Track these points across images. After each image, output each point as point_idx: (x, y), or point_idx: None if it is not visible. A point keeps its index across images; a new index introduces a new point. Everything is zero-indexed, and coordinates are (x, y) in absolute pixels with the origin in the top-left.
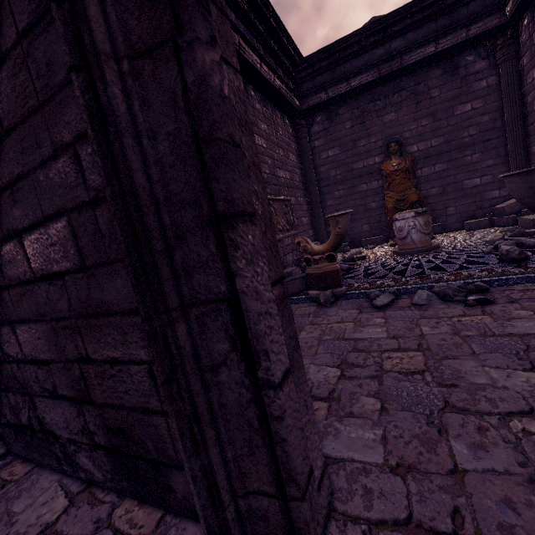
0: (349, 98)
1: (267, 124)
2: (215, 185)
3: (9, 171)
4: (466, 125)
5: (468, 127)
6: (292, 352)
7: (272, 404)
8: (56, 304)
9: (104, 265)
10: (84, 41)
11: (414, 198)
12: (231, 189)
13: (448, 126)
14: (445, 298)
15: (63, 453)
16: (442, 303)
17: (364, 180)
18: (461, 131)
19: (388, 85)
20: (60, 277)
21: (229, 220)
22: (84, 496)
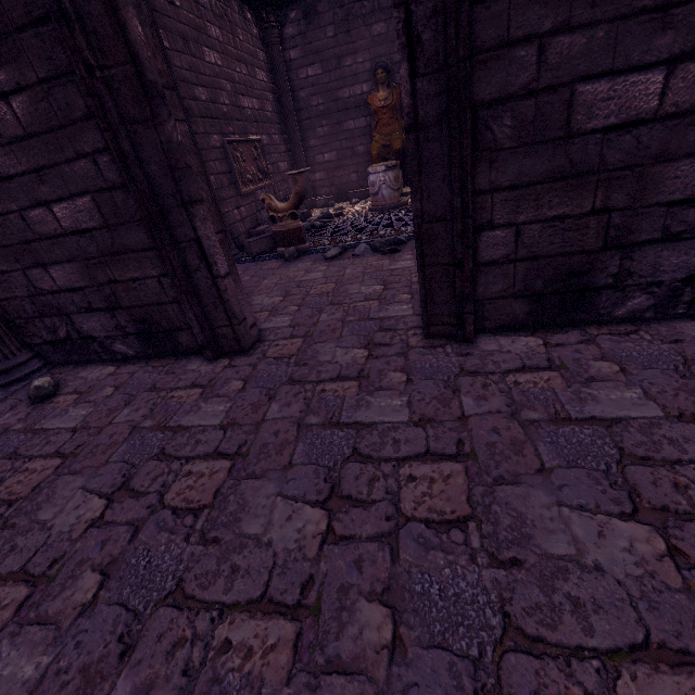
0: None
1: (221, 27)
2: (182, 188)
3: (35, 162)
4: None
5: None
6: (231, 267)
7: (222, 285)
8: (87, 249)
9: (122, 225)
10: (109, 119)
11: (397, 145)
12: (190, 191)
13: None
14: (374, 249)
15: (101, 348)
16: (372, 253)
17: (351, 115)
18: None
19: None
20: (89, 232)
21: (191, 204)
22: (125, 364)
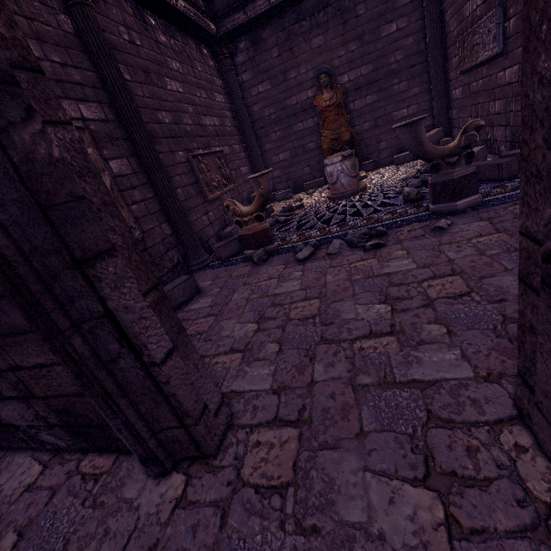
0: (271, 17)
1: (180, 61)
2: (67, 238)
3: None
4: (393, 49)
5: (395, 51)
6: (176, 336)
7: (160, 375)
8: None
9: (2, 297)
10: None
11: (346, 137)
12: (81, 240)
13: (376, 51)
14: (352, 245)
15: (27, 436)
16: (350, 250)
17: (300, 118)
18: (388, 56)
19: (312, 0)
20: None
21: (88, 262)
22: (54, 460)
